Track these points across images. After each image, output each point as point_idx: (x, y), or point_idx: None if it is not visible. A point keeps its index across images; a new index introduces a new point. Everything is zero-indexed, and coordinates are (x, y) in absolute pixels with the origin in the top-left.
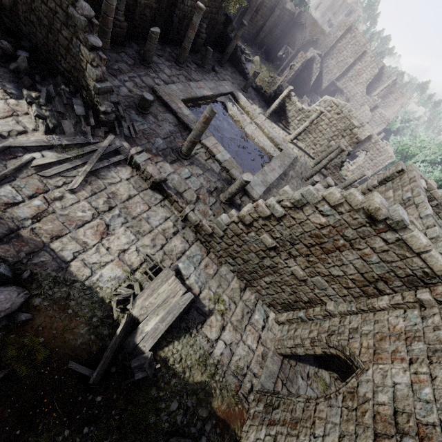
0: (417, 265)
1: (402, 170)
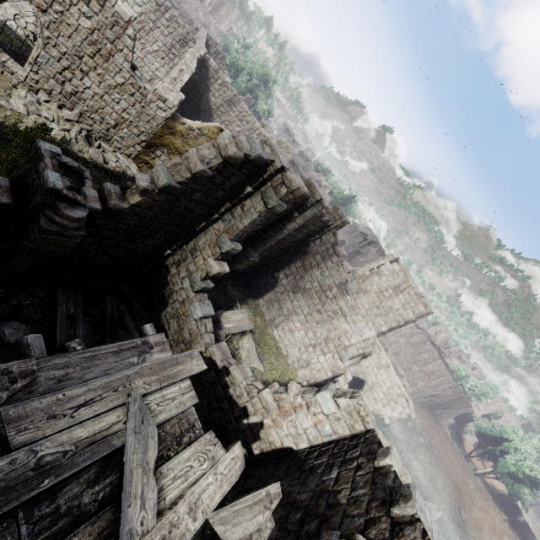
0: (180, 32)
1: (197, 28)
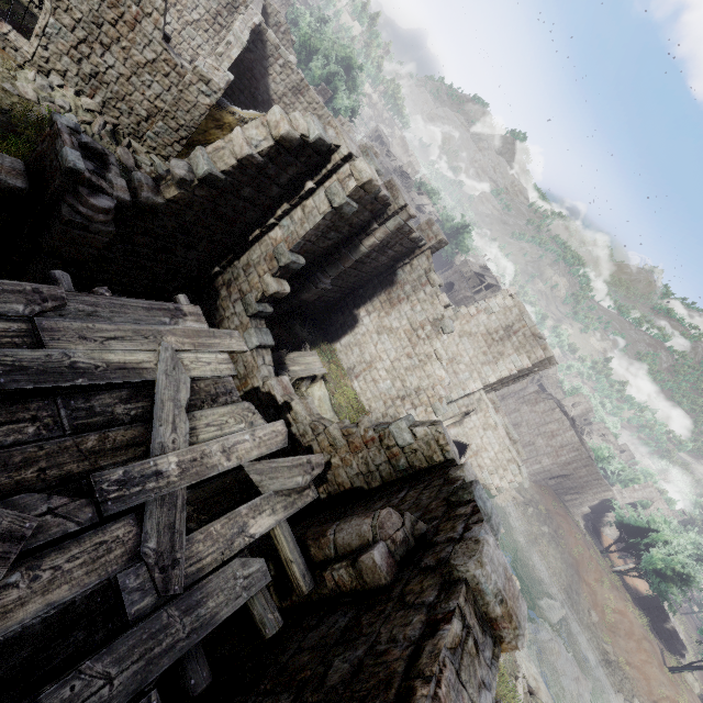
0: None
1: None
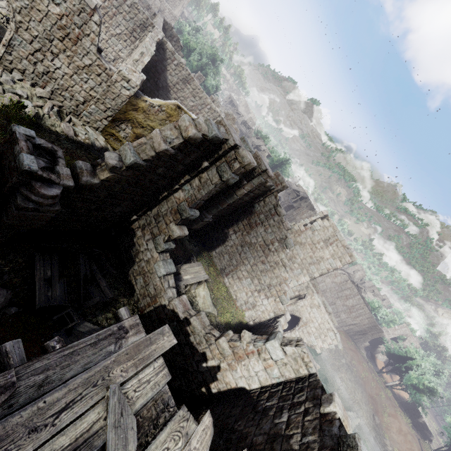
0: (140, 18)
1: (155, 14)
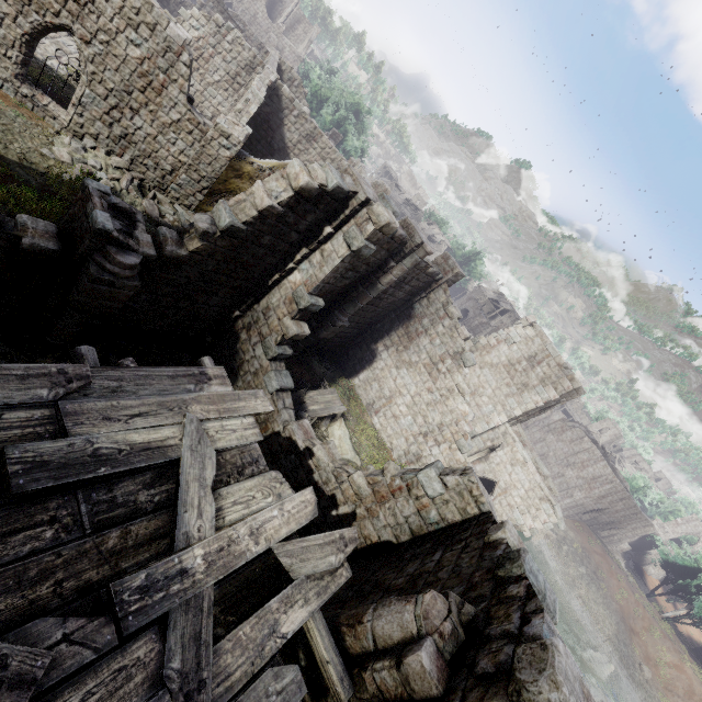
0: (246, 57)
1: (267, 51)
